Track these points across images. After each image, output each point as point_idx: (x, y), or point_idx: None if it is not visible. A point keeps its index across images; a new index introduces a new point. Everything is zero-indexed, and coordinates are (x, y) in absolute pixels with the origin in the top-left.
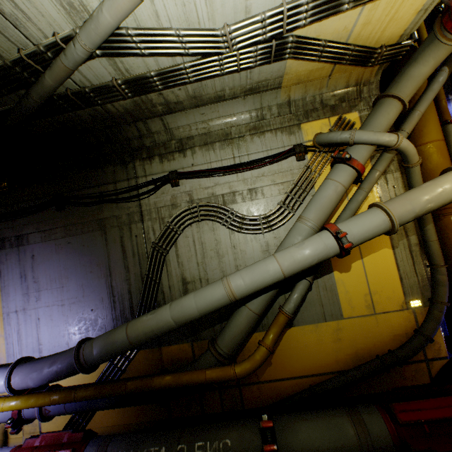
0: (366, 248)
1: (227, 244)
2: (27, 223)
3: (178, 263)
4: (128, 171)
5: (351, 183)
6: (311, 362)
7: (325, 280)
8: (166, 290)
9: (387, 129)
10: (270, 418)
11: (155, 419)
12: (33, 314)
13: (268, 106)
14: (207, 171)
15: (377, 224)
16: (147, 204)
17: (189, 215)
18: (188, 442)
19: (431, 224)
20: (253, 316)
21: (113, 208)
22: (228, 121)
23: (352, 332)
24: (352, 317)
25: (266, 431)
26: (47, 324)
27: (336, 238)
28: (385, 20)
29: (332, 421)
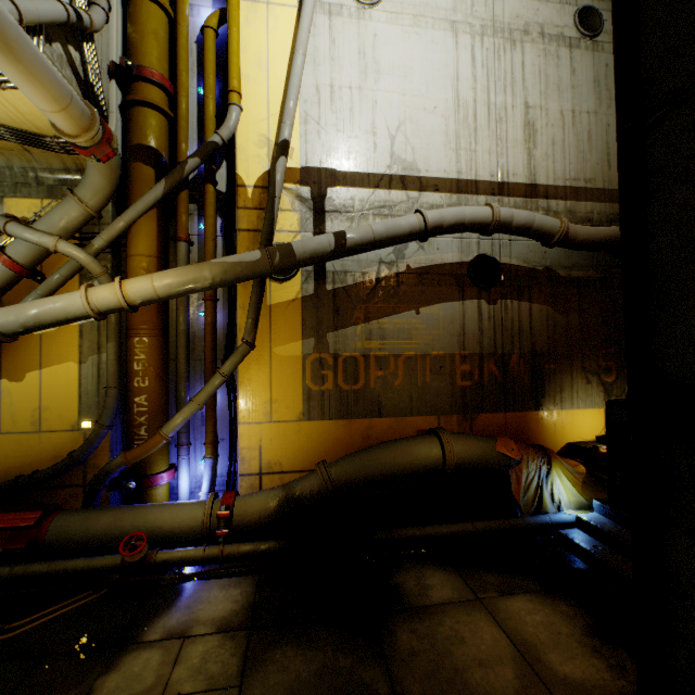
0: (49, 359)
1: None
2: None
3: None
4: None
5: (8, 281)
6: None
7: None
8: None
9: (64, 230)
10: None
11: None
12: None
13: None
14: None
15: None
16: None
17: None
18: None
19: (112, 342)
20: None
21: None
22: None
23: (8, 450)
24: (13, 433)
25: None
26: None
27: None
28: (13, 111)
29: None
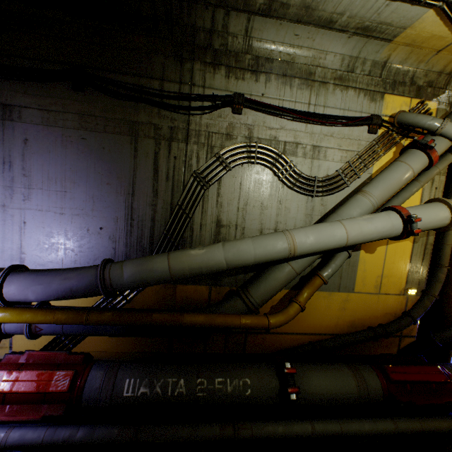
0: None
1: (274, 197)
2: (22, 91)
3: (216, 203)
4: (183, 72)
5: (418, 173)
6: (314, 323)
7: (351, 255)
8: (196, 228)
9: None
10: (291, 365)
11: (154, 351)
12: (17, 215)
13: (363, 59)
14: (278, 109)
15: (440, 219)
16: (198, 123)
17: (244, 153)
18: (207, 377)
19: None
20: (293, 275)
21: (153, 113)
22: (317, 58)
23: (355, 305)
24: (361, 292)
25: (289, 376)
26: (36, 231)
27: (407, 221)
28: None
29: (339, 374)
